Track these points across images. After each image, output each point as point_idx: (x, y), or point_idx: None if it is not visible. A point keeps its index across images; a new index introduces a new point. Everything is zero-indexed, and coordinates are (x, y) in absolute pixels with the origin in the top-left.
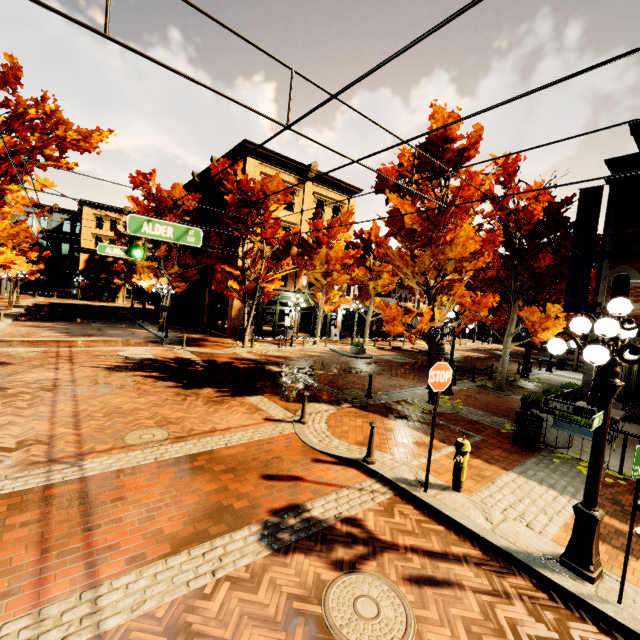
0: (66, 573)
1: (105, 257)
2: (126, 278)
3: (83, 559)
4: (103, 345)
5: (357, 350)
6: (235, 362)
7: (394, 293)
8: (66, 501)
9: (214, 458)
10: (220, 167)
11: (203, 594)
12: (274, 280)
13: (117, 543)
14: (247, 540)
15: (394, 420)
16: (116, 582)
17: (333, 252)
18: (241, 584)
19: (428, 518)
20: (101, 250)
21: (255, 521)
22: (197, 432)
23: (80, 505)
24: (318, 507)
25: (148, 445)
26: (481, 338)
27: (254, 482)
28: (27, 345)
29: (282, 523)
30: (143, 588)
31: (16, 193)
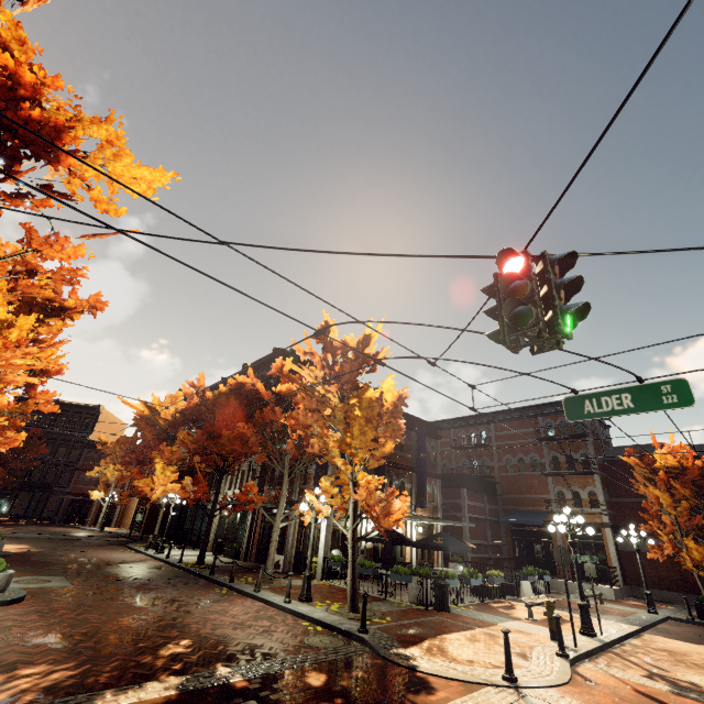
0: None
1: None
2: None
3: None
4: None
5: (4, 581)
6: None
7: None
8: None
9: None
10: None
11: None
12: None
13: None
14: None
15: (439, 634)
16: None
17: None
18: None
19: (599, 658)
20: None
21: None
22: None
23: None
24: (659, 686)
25: None
26: None
27: None
28: None
29: (703, 699)
30: None
31: None
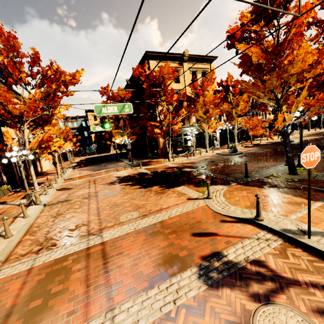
0: (98, 300)
1: (101, 133)
2: (110, 140)
3: (105, 291)
4: (107, 173)
5: (232, 150)
6: (166, 170)
7: (248, 113)
8: (96, 256)
9: (164, 225)
10: (137, 70)
11: (170, 317)
12: (177, 123)
13: (120, 281)
14: (191, 278)
15: (268, 189)
16: (122, 306)
17: (207, 98)
18: (192, 311)
19: (317, 258)
20: (94, 129)
21: (193, 265)
22: (153, 211)
23: (102, 258)
24: (231, 253)
25: (130, 221)
26: (313, 127)
27: (188, 238)
28: (78, 179)
29: (210, 265)
30: (136, 311)
31: (58, 114)
